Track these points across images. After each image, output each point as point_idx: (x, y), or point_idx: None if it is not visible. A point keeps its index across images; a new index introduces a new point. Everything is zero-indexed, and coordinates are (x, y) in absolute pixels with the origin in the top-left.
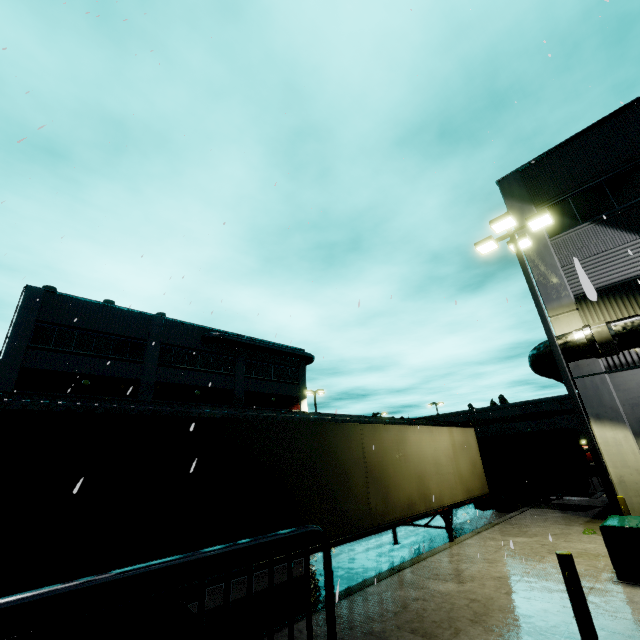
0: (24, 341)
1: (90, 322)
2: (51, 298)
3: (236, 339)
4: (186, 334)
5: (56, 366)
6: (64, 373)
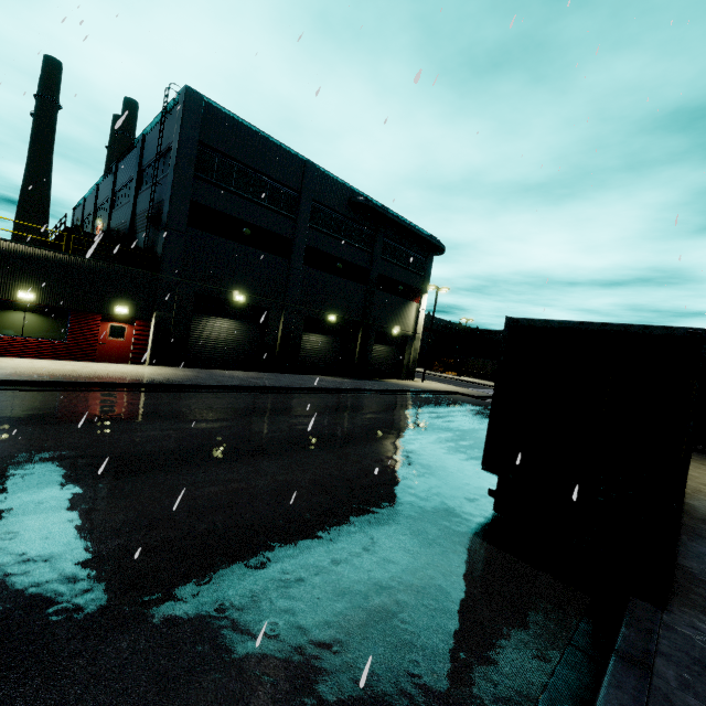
0: (190, 167)
1: (248, 155)
2: (209, 111)
3: (384, 212)
4: (335, 193)
5: (220, 206)
6: (227, 216)
